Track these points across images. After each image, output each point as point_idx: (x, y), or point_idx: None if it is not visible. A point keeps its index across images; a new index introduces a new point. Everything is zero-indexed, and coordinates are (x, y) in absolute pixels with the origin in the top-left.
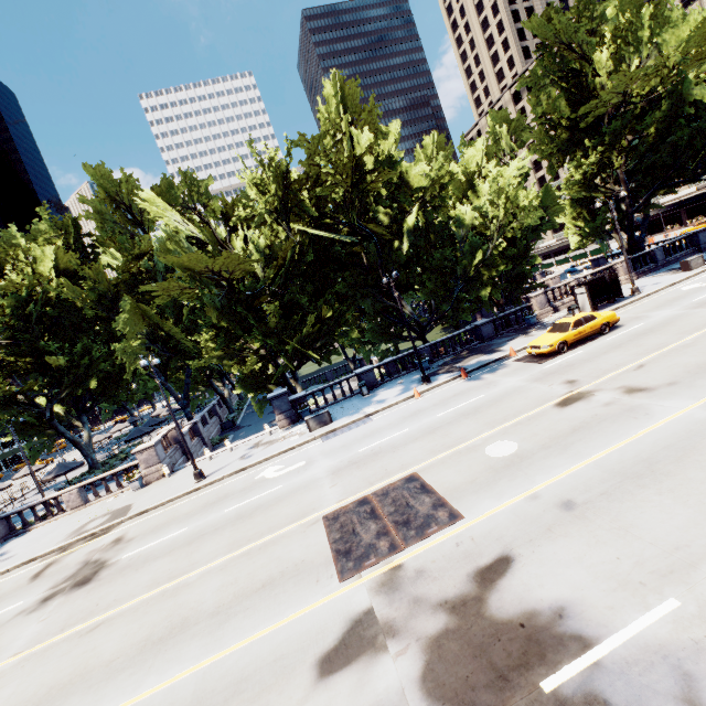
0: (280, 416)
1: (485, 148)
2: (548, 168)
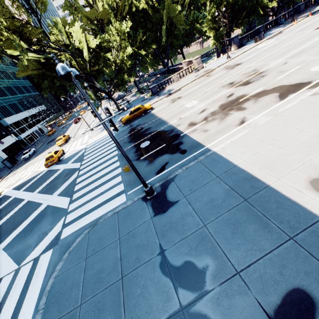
0: (235, 45)
1: None
2: None
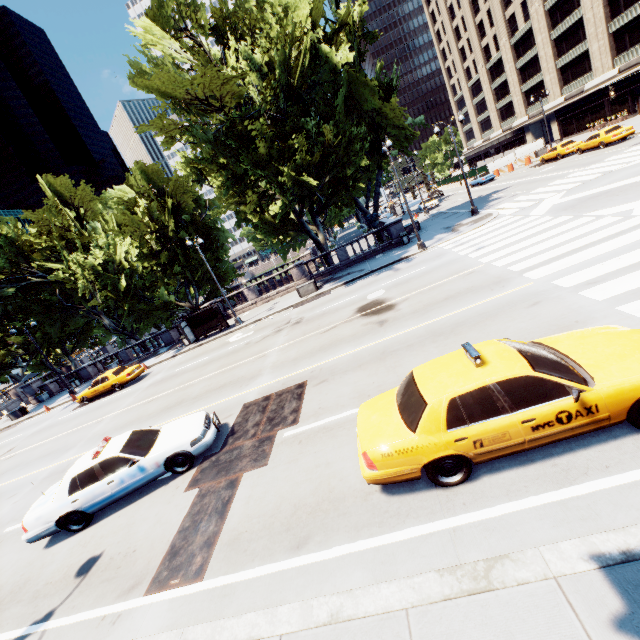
0: (31, 397)
1: (144, 170)
2: None
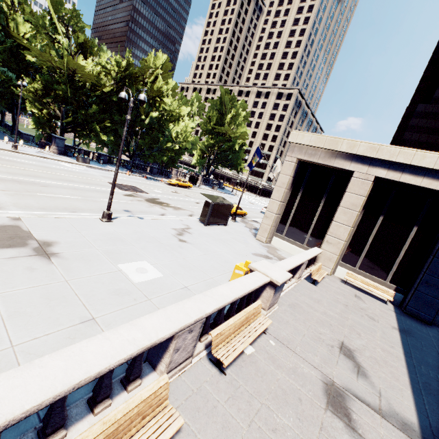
0: (56, 147)
1: (189, 112)
2: (201, 133)
